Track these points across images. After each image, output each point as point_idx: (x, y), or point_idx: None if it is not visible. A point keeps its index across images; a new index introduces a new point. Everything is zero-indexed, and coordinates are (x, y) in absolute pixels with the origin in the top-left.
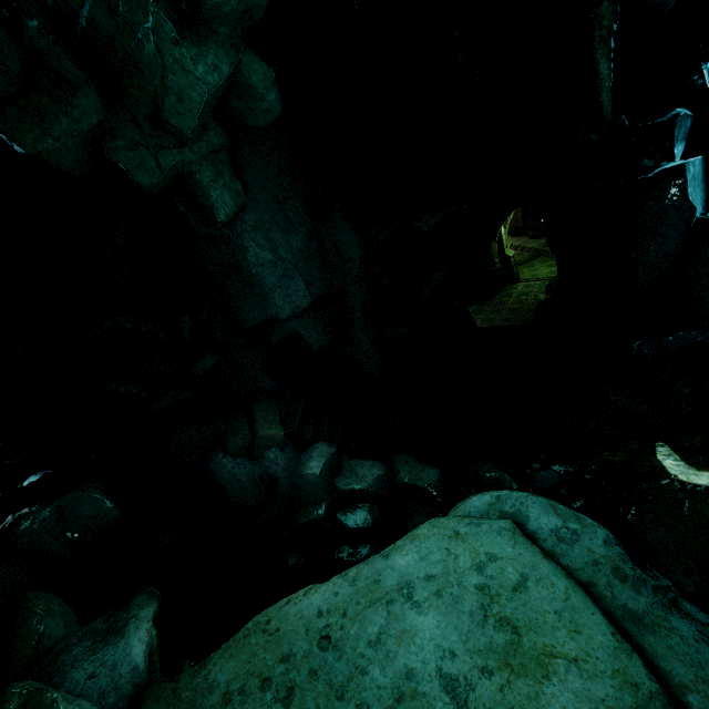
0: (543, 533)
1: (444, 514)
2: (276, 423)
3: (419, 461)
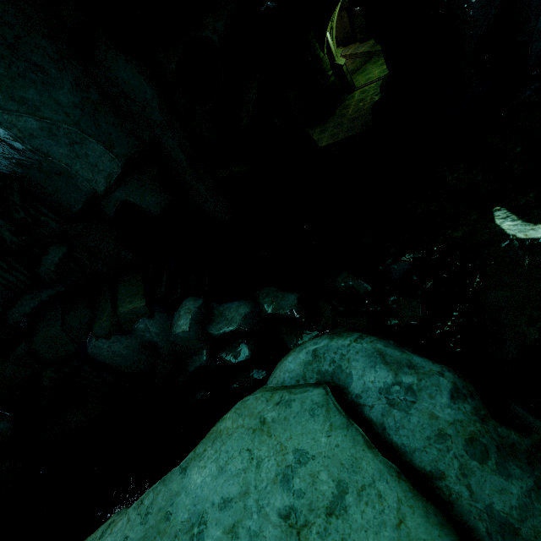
0: (370, 396)
1: (310, 330)
2: (138, 295)
3: (279, 290)
